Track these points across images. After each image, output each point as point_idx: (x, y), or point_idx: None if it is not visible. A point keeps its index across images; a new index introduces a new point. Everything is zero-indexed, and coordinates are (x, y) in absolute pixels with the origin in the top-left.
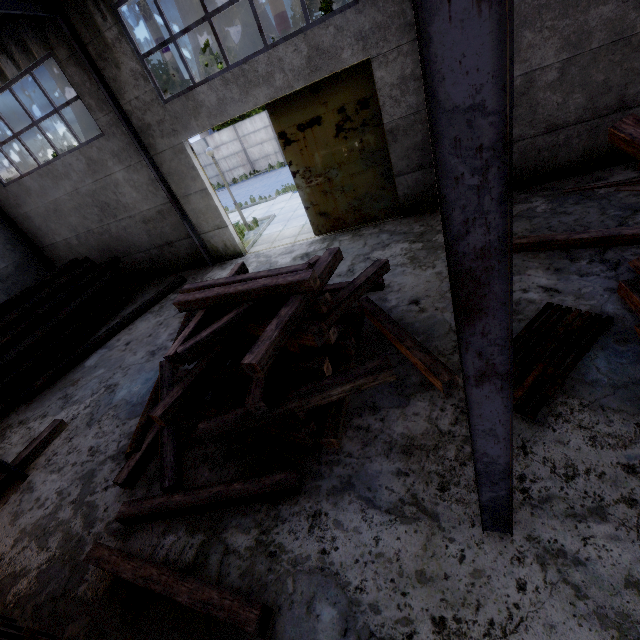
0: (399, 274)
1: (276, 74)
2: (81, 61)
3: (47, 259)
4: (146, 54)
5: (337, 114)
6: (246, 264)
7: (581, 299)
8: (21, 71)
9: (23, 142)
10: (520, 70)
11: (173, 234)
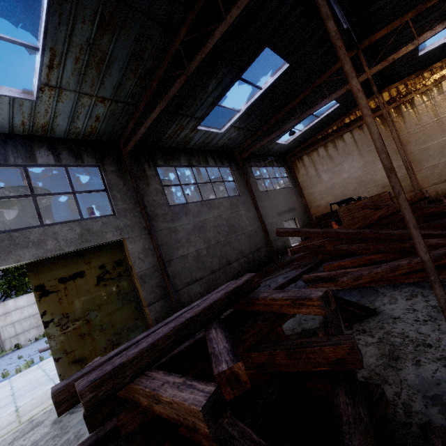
0: None
1: (49, 241)
2: None
3: None
4: None
5: (98, 269)
6: None
7: None
8: None
9: None
10: (194, 249)
11: None
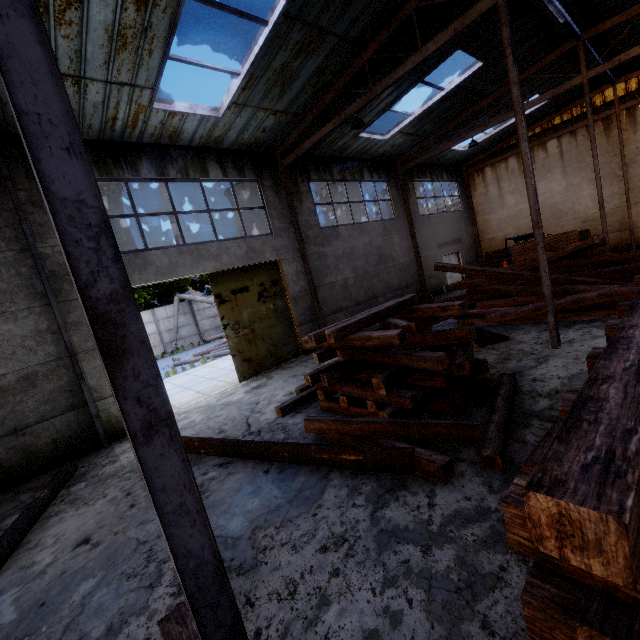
0: None
1: (223, 255)
2: None
3: None
4: None
5: (259, 286)
6: (180, 419)
7: None
8: None
9: None
10: (341, 277)
11: (38, 410)
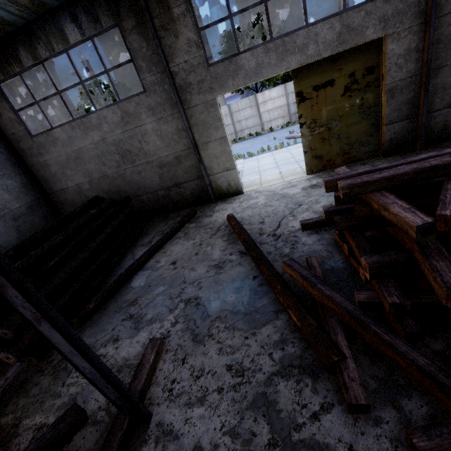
0: None
1: (310, 45)
2: (144, 31)
3: (53, 203)
4: (203, 27)
5: (347, 78)
6: (252, 197)
7: None
8: (84, 38)
9: (64, 98)
10: None
11: (184, 176)
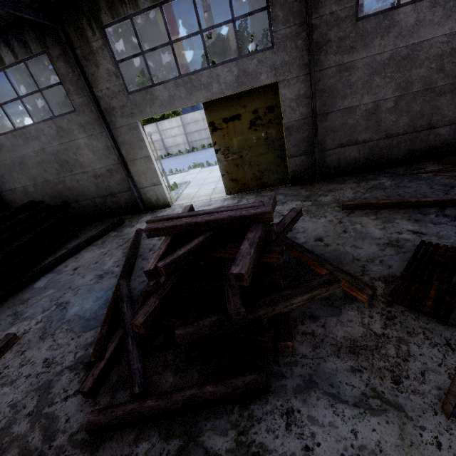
0: (300, 221)
1: (214, 84)
2: (69, 59)
3: (3, 201)
4: (120, 60)
5: (252, 114)
6: (174, 212)
7: (442, 239)
8: (17, 60)
9: (5, 110)
10: (371, 99)
11: (117, 187)
